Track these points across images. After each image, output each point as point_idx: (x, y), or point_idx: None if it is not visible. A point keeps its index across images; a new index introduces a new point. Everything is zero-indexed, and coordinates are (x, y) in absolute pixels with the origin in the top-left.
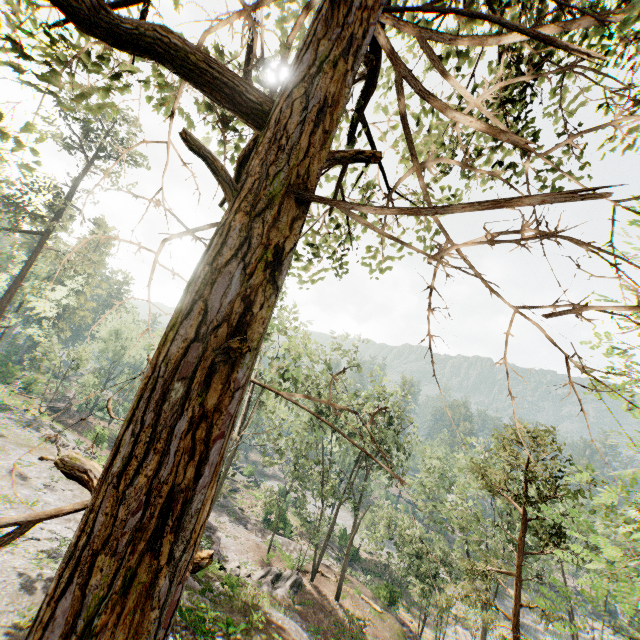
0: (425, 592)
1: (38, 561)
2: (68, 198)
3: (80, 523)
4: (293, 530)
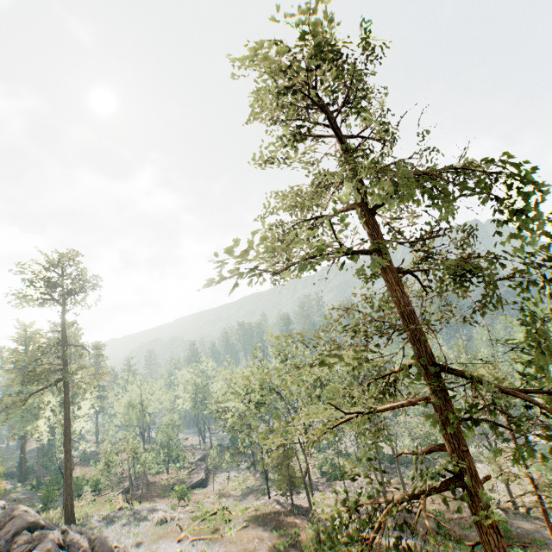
0: None
1: None
2: (65, 341)
3: None
4: None
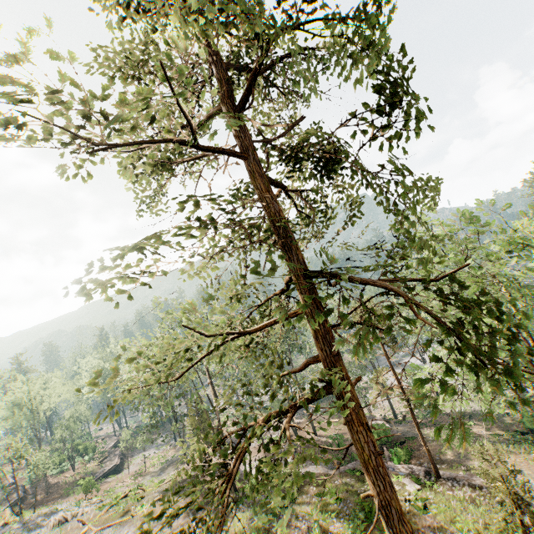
0: None
1: None
2: None
3: (384, 500)
4: None
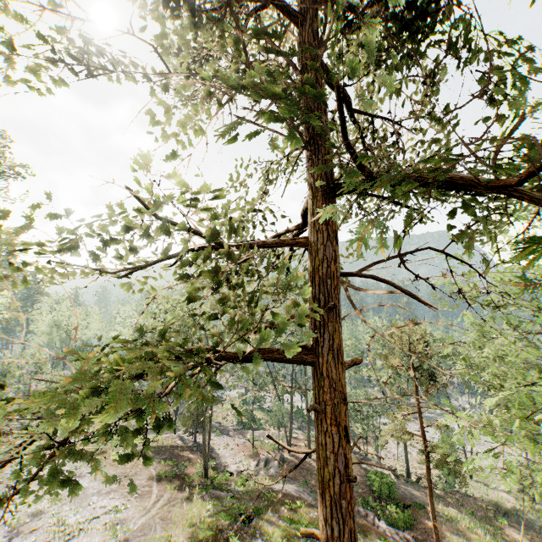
0: (364, 429)
1: (112, 532)
2: None
3: None
4: (261, 421)
